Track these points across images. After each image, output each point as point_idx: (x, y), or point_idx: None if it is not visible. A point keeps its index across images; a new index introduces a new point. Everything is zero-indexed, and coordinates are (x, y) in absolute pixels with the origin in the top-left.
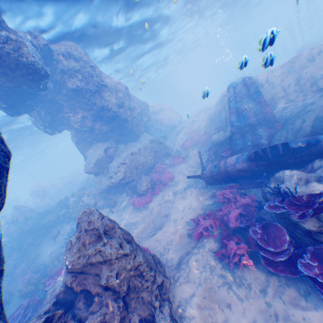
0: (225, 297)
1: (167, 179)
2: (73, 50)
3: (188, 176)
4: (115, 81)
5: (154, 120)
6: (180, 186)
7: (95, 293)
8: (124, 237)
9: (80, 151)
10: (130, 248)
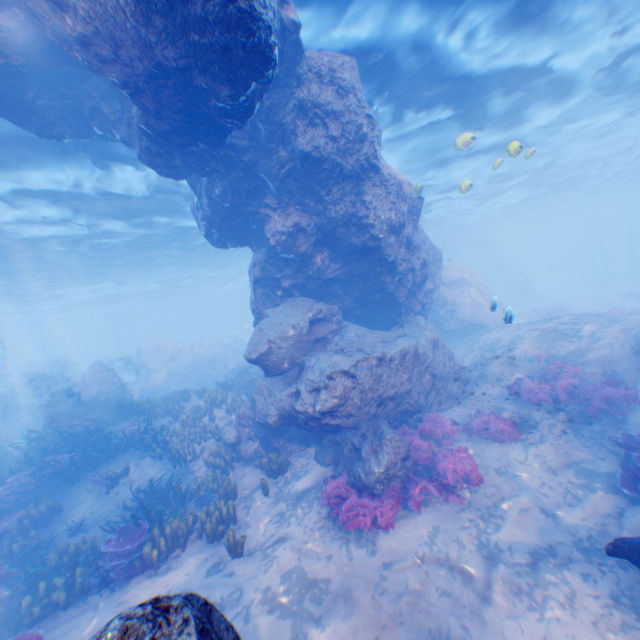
0: None
1: (458, 474)
2: (343, 68)
3: (612, 545)
4: (399, 174)
5: (437, 297)
6: (509, 528)
7: None
8: None
9: (256, 303)
10: None
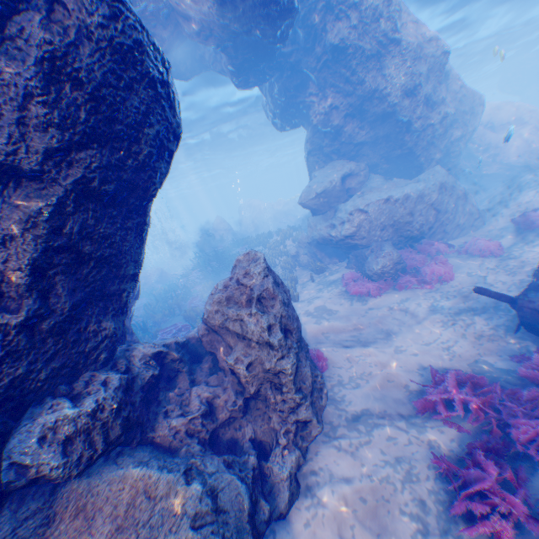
0: (401, 536)
1: (433, 273)
2: None
3: (477, 287)
4: (426, 32)
5: (479, 143)
6: (453, 299)
7: (220, 365)
8: (282, 321)
9: (307, 169)
10: (281, 341)
